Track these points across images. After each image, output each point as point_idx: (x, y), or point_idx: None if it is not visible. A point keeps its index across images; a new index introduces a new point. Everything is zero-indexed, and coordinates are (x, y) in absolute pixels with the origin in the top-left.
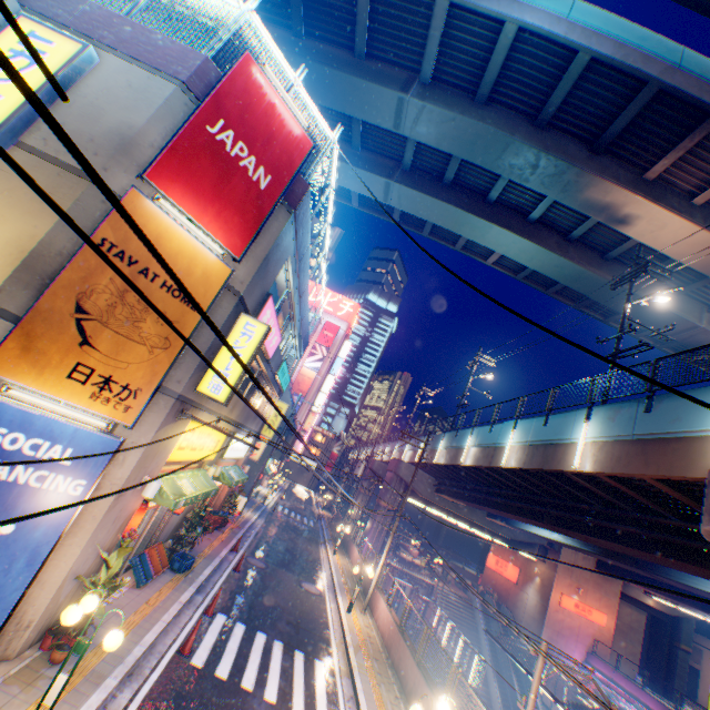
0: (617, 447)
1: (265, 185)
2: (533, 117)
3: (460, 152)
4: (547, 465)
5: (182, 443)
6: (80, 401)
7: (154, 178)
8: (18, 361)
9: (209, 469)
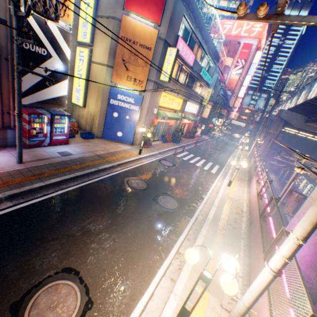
0: None
1: None
2: None
3: None
4: None
5: (163, 100)
6: (131, 86)
7: (126, 7)
8: (116, 78)
9: (178, 114)
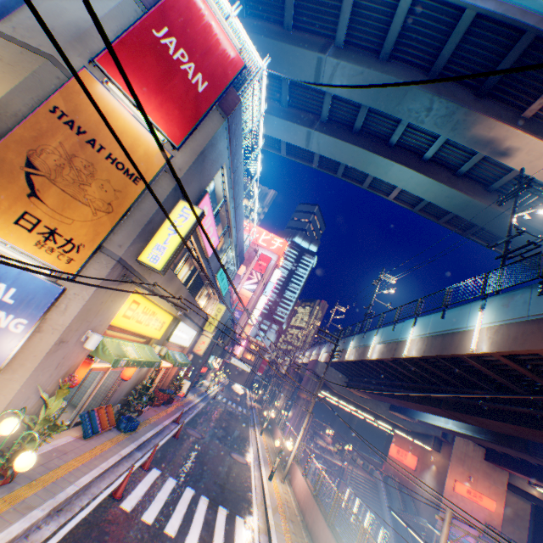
0: (513, 328)
1: (202, 89)
2: (427, 69)
3: (367, 101)
4: (445, 351)
5: (127, 311)
6: (25, 246)
7: (104, 64)
8: None
9: (155, 347)
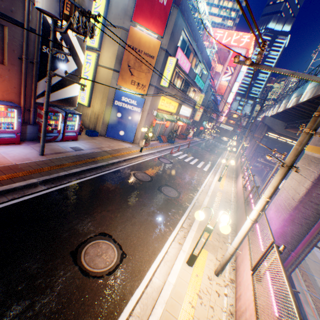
0: None
1: (165, 3)
2: None
3: None
4: (314, 95)
5: (161, 103)
6: (134, 90)
7: (134, 20)
8: (122, 82)
9: (174, 116)
